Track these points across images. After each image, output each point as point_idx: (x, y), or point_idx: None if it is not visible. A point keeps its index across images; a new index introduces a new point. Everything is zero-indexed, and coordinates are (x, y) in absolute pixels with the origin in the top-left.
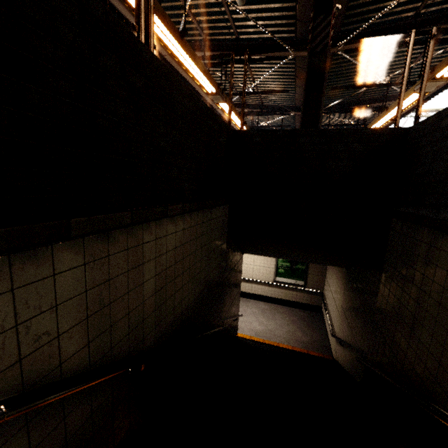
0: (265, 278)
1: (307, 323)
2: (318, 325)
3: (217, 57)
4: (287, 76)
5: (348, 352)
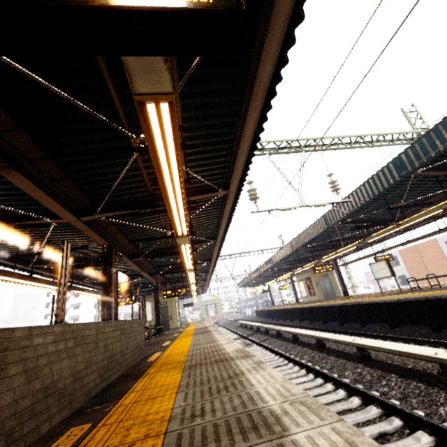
0: None
1: None
2: None
3: None
4: (124, 263)
5: None
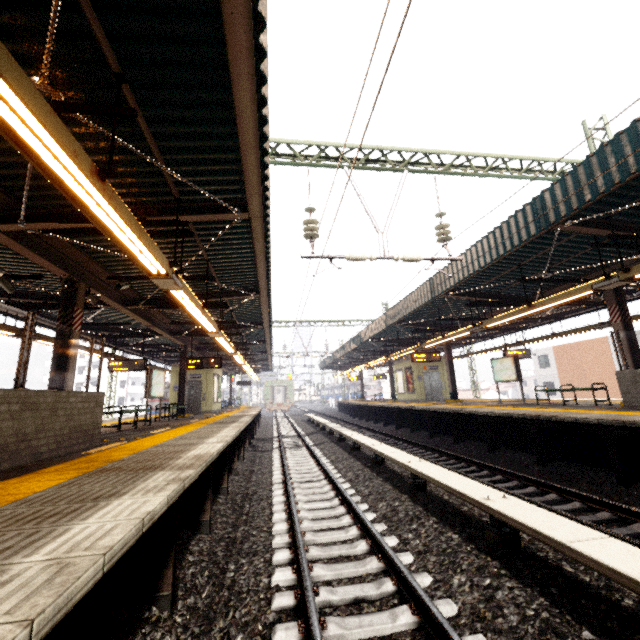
0: None
1: None
2: None
3: (23, 305)
4: None
5: None
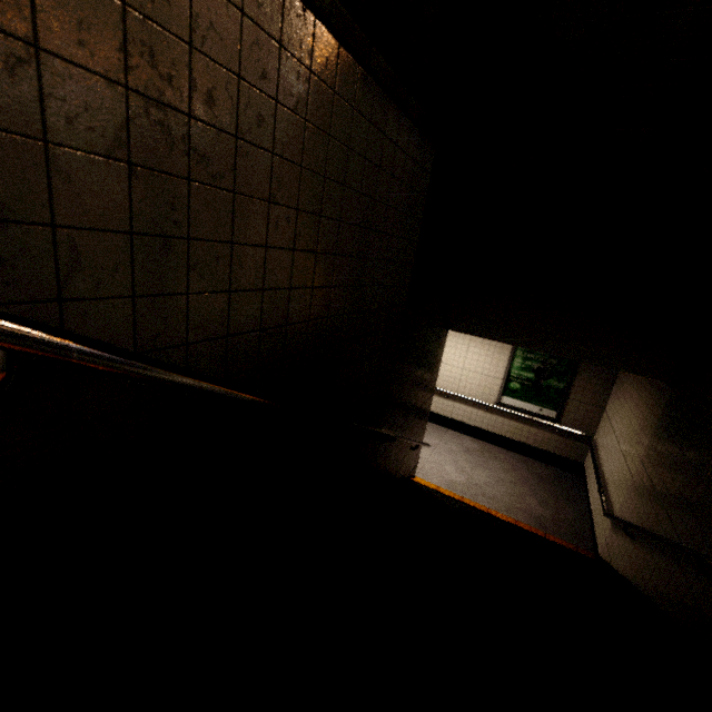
0: (481, 396)
1: (550, 486)
2: (571, 495)
3: None
4: None
5: (648, 551)
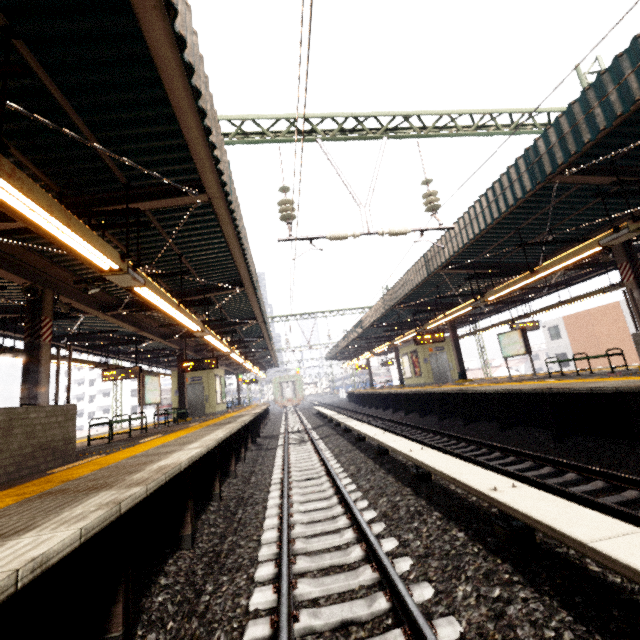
0: None
1: None
2: None
3: None
4: None
5: None
